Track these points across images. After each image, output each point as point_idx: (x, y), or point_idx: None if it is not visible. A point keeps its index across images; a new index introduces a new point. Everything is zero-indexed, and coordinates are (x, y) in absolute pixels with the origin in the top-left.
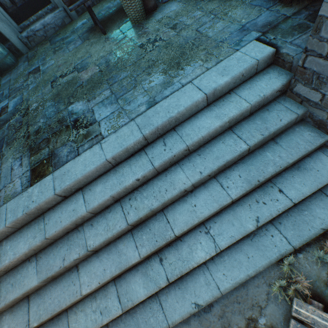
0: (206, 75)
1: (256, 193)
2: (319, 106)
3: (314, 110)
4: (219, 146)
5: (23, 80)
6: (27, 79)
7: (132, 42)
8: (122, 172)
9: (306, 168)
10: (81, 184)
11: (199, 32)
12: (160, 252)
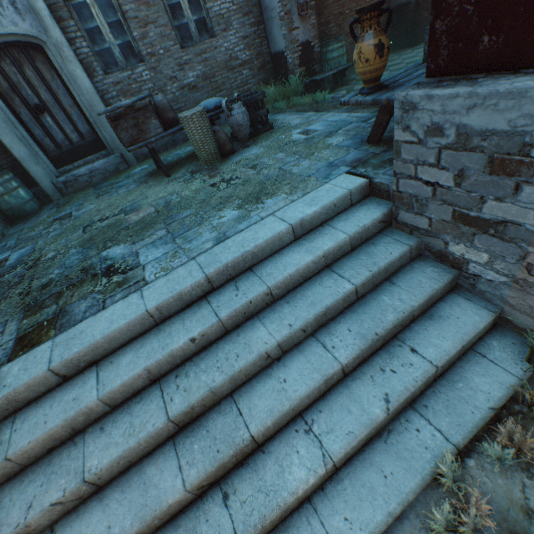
0: (291, 206)
1: (379, 358)
2: (430, 234)
3: (428, 240)
4: (314, 289)
5: (43, 228)
6: (50, 226)
7: (203, 182)
8: (169, 331)
9: (442, 315)
10: (98, 352)
11: (283, 170)
12: (225, 481)
